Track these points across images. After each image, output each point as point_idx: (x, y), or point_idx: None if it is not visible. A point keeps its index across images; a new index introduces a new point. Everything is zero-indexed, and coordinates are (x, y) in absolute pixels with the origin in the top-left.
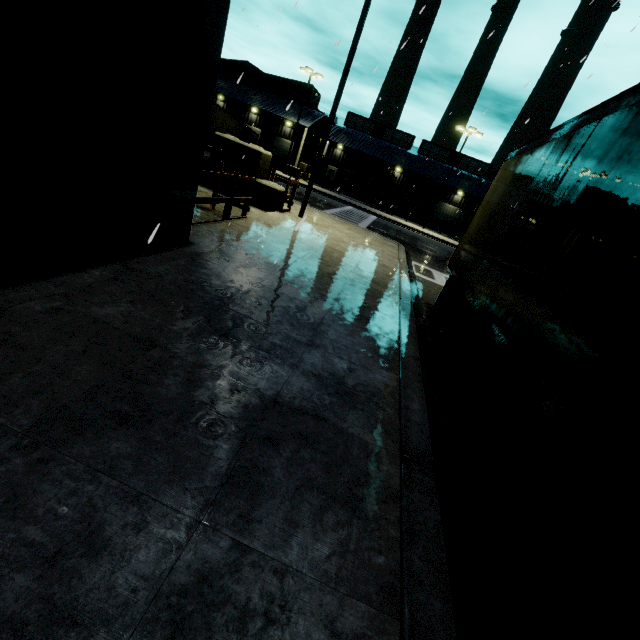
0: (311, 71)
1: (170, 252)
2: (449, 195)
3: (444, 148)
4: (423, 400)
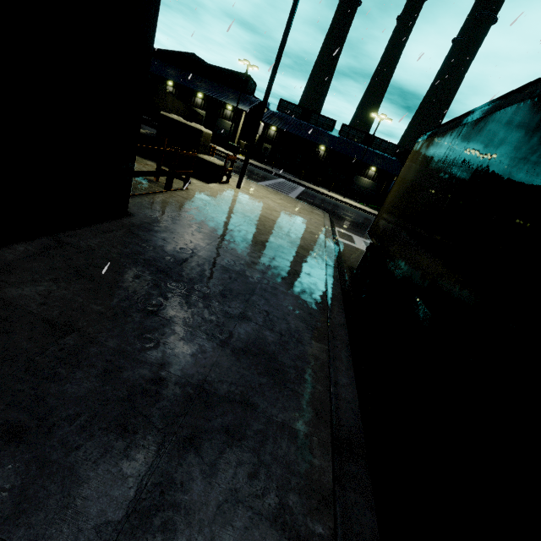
0: (248, 63)
1: (107, 224)
2: (364, 170)
3: (360, 131)
4: (352, 372)
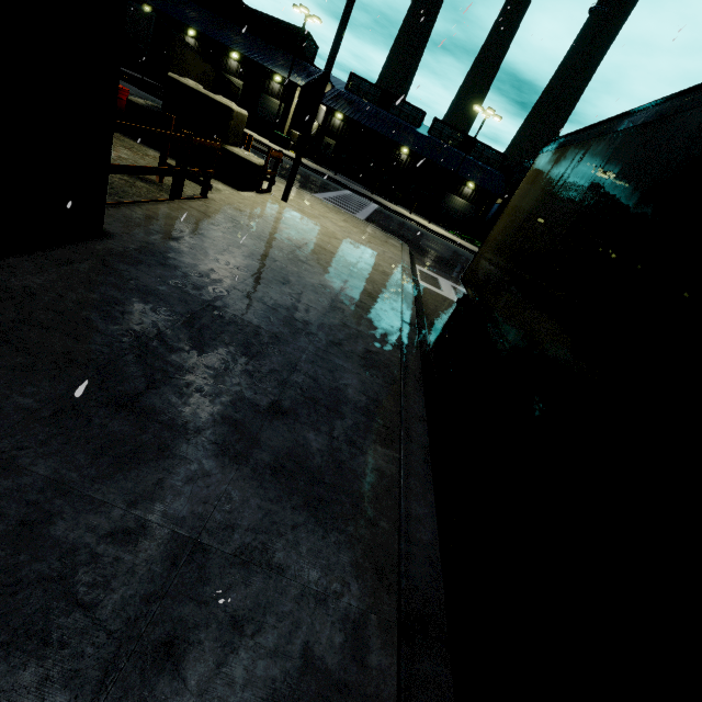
0: (307, 11)
1: (64, 249)
2: (459, 186)
3: (457, 130)
4: (431, 495)
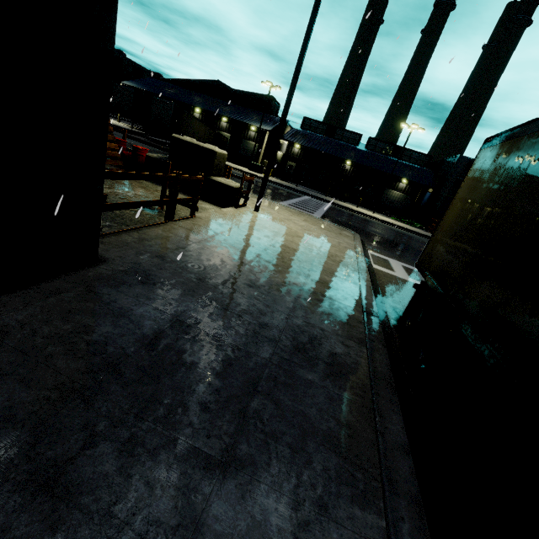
0: (271, 84)
1: (58, 280)
2: (394, 183)
3: (388, 143)
4: None
